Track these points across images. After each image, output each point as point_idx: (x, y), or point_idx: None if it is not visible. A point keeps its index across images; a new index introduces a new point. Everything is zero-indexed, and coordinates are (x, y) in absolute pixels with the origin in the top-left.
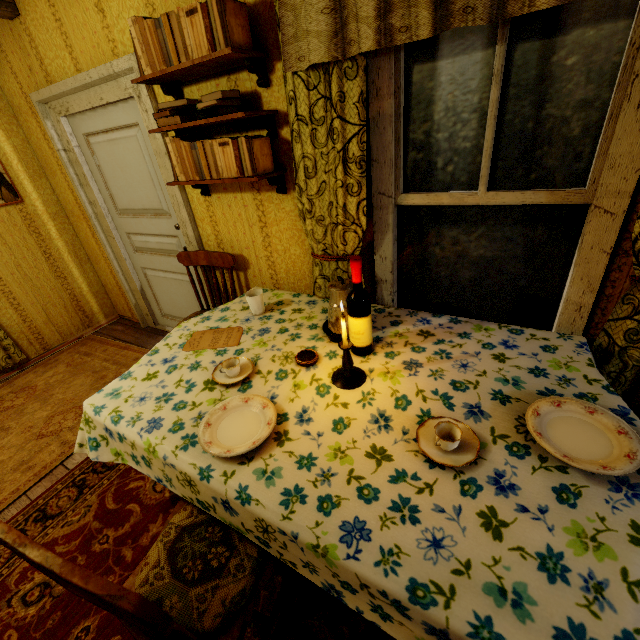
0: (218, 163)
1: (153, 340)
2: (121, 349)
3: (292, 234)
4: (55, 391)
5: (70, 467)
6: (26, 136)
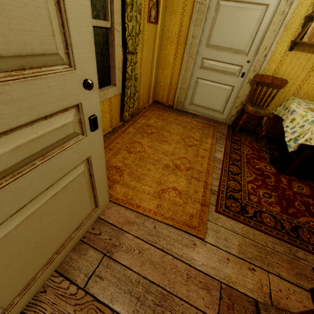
0: None
1: (187, 115)
2: (177, 116)
3: None
4: (168, 129)
5: (220, 158)
6: None
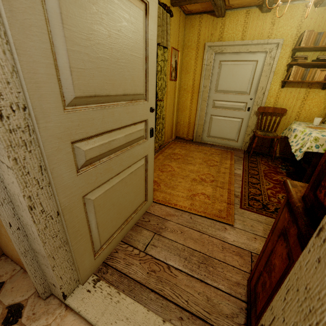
0: (315, 76)
1: (206, 145)
2: (197, 146)
3: (317, 104)
4: (191, 155)
5: (239, 174)
6: (182, 57)
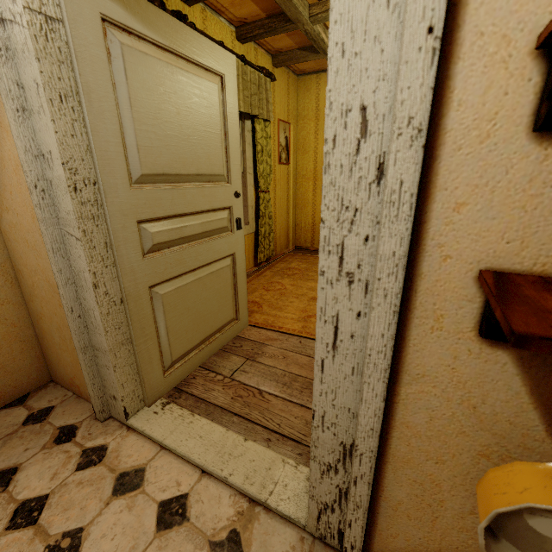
0: None
1: None
2: None
3: None
4: (314, 269)
5: None
6: (296, 131)
